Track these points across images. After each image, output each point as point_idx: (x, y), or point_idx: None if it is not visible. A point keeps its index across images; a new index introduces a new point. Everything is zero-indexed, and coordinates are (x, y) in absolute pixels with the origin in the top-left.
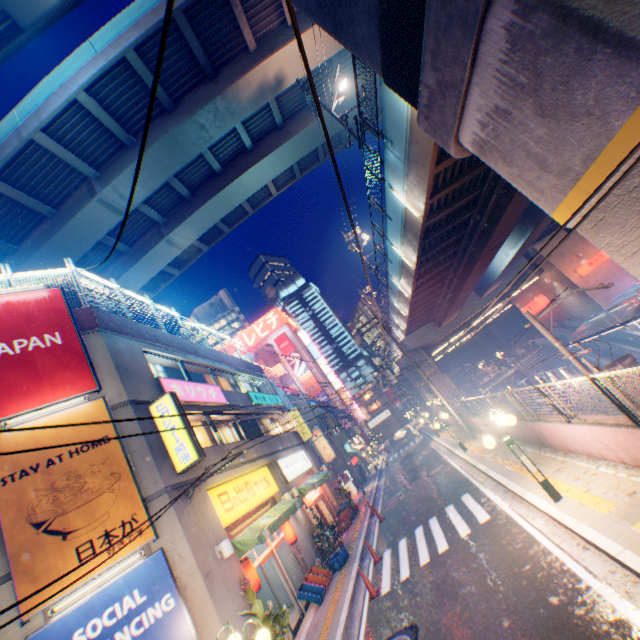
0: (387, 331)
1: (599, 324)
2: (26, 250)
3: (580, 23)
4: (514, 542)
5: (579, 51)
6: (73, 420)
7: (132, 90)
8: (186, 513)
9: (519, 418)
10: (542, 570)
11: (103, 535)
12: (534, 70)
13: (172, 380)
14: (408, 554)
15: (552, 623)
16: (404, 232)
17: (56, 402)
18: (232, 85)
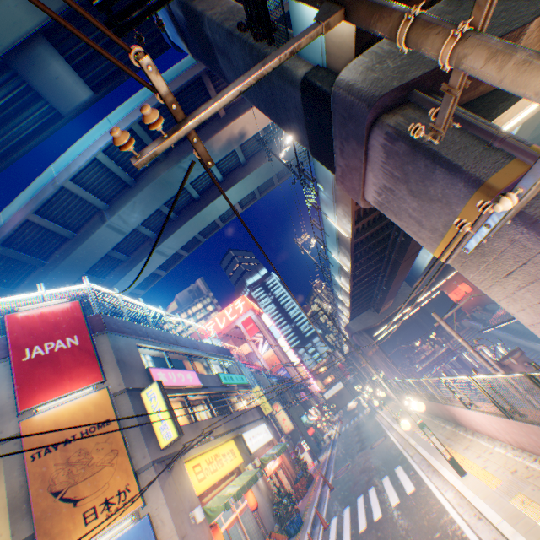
0: (331, 321)
1: None
2: (51, 263)
3: (424, 152)
4: (430, 512)
5: (426, 167)
6: (85, 406)
7: (135, 148)
8: (167, 483)
9: (436, 400)
10: (447, 537)
11: (104, 502)
12: (403, 171)
13: (158, 369)
14: (350, 521)
15: None
16: (339, 245)
17: (73, 392)
18: (207, 141)
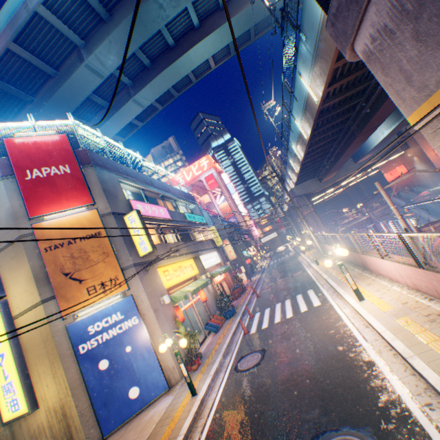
0: (281, 183)
1: (439, 192)
2: (39, 101)
3: None
4: (329, 318)
5: None
6: (80, 220)
7: None
8: (145, 279)
9: (354, 251)
10: (339, 334)
11: (100, 284)
12: (419, 0)
13: (137, 202)
14: (269, 316)
15: (335, 358)
16: (304, 111)
17: (70, 209)
18: None
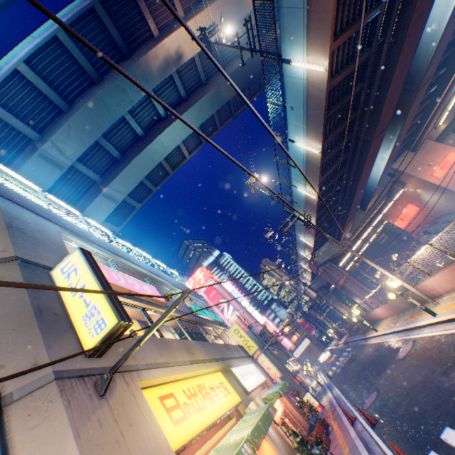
0: (307, 223)
1: None
2: None
3: None
4: None
5: None
6: None
7: (65, 65)
8: (93, 422)
9: None
10: None
11: None
12: None
13: None
14: None
15: None
16: (306, 113)
17: None
18: (143, 56)
